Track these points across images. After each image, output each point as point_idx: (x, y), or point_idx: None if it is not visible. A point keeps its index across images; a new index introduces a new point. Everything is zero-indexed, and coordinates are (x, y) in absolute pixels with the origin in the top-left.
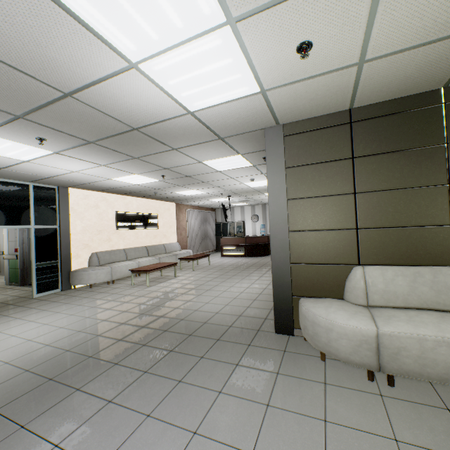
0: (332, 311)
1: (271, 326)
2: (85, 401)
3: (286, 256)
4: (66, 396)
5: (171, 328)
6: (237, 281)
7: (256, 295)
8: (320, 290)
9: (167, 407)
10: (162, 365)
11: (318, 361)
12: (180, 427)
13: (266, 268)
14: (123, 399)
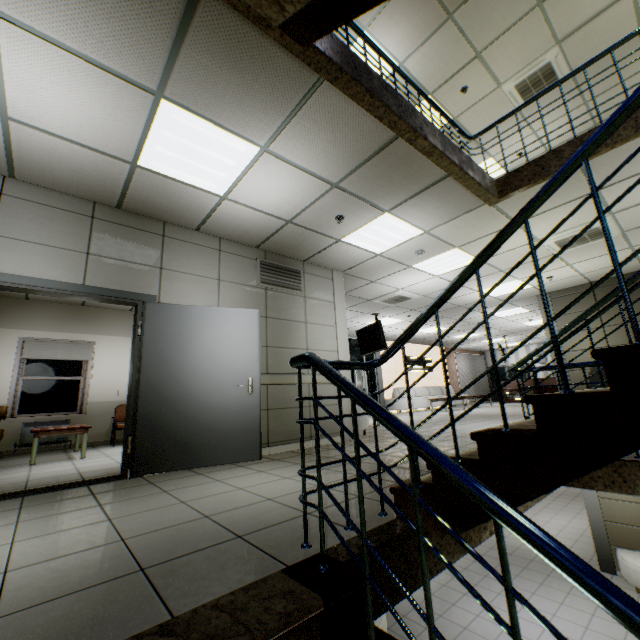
0: (637, 560)
1: (596, 565)
2: (495, 581)
3: (599, 514)
4: (482, 577)
5: (513, 552)
6: (550, 516)
7: (577, 536)
8: (632, 544)
9: (541, 592)
10: (524, 574)
11: (634, 592)
12: (552, 599)
13: (582, 501)
14: (514, 584)
